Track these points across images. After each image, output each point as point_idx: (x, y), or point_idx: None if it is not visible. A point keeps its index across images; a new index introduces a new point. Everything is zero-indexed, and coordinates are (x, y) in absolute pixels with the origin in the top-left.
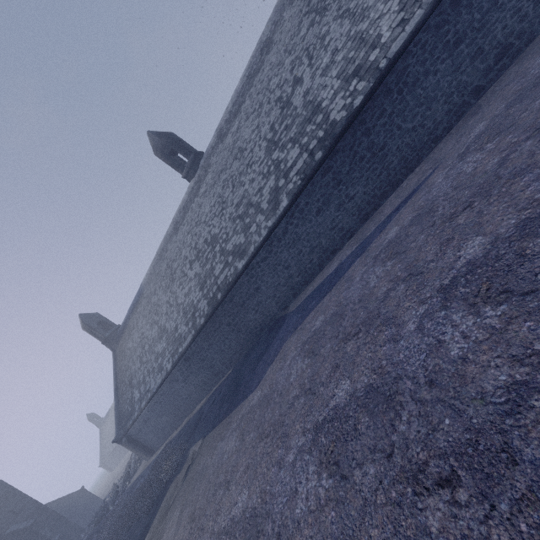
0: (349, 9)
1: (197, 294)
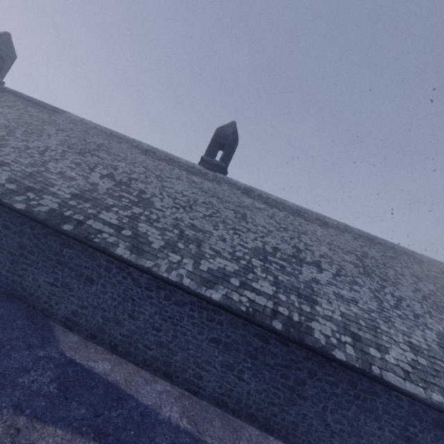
0: (383, 303)
1: (66, 190)
